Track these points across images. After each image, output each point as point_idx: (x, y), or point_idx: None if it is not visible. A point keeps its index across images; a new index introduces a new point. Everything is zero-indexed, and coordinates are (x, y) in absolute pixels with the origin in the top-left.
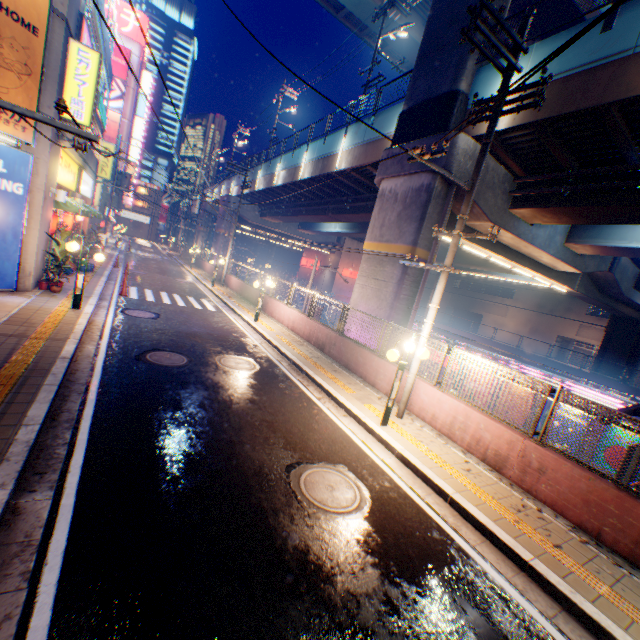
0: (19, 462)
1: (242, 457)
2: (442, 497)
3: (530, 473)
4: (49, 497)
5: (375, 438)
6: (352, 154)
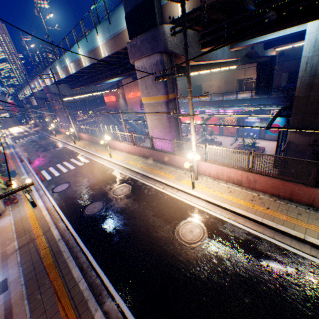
0: (92, 298)
1: (156, 239)
2: (227, 210)
3: (251, 183)
4: (111, 300)
5: (193, 196)
6: (108, 45)
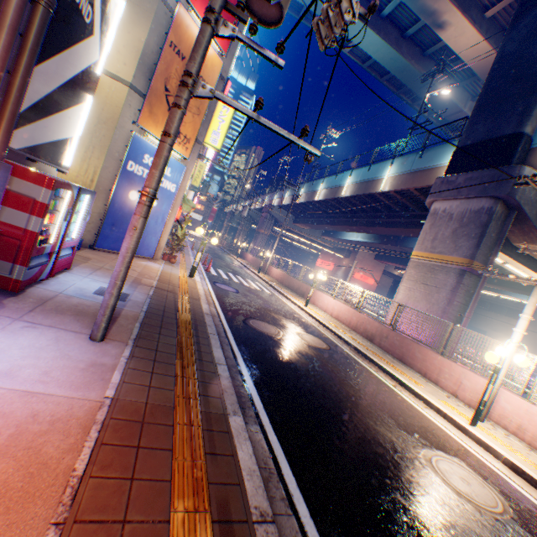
0: (233, 394)
1: (371, 429)
2: None
3: None
4: (259, 431)
5: (468, 437)
6: (397, 179)
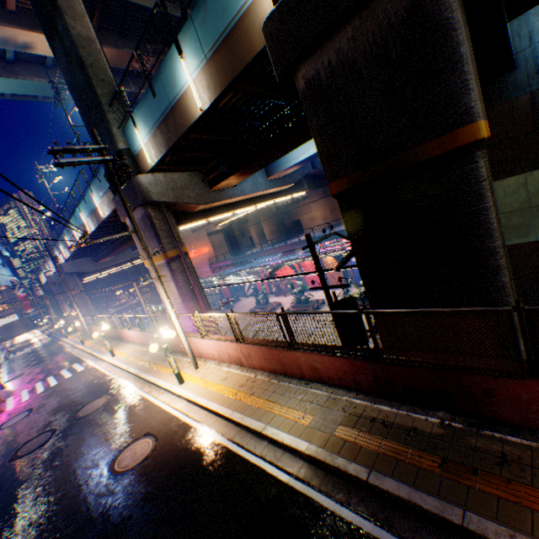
0: None
1: (80, 476)
2: (204, 408)
3: (249, 359)
4: None
5: (177, 396)
6: (105, 204)
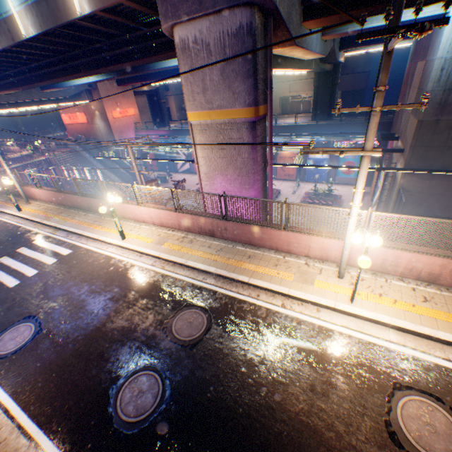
0: None
1: None
2: (451, 345)
3: None
4: None
5: (360, 319)
6: None
